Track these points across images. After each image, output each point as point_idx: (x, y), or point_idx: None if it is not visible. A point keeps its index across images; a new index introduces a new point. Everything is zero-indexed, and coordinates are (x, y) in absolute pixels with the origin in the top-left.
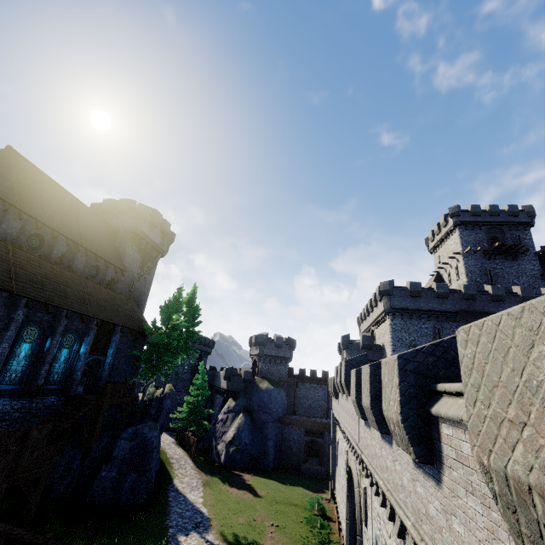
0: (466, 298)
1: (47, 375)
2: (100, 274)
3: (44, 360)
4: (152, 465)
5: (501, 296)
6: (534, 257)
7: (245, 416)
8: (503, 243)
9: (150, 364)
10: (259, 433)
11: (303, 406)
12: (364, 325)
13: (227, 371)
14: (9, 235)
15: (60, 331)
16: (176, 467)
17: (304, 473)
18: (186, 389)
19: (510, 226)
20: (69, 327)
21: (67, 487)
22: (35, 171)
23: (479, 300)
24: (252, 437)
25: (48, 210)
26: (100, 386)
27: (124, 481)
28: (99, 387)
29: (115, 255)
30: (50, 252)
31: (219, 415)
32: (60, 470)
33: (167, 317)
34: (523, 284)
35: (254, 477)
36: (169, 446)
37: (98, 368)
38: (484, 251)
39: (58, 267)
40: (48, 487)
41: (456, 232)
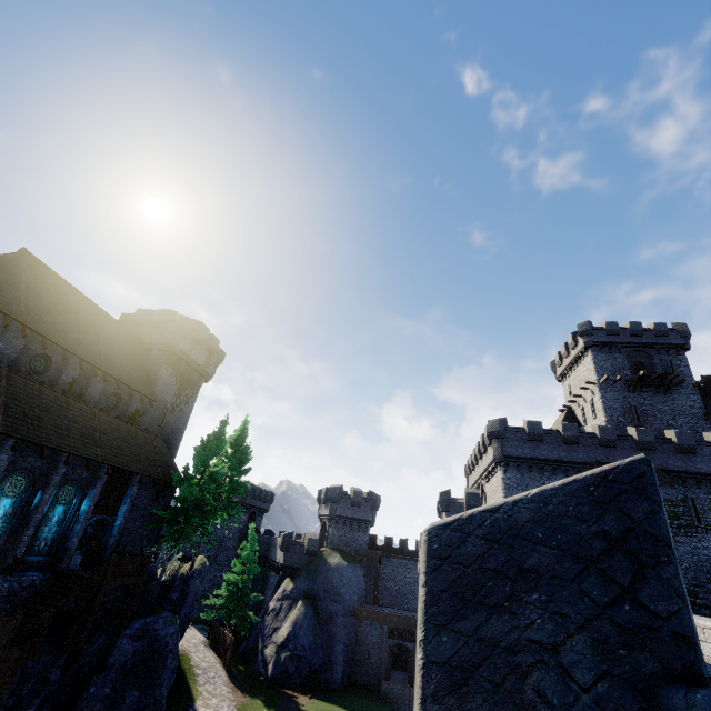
0: (603, 444)
1: (31, 542)
2: (120, 405)
3: (29, 522)
4: (164, 678)
5: (649, 443)
6: (693, 390)
7: (306, 606)
8: (650, 372)
9: (175, 527)
10: (323, 632)
11: (389, 592)
12: (472, 477)
13: (286, 538)
14: (7, 356)
15: (55, 482)
16: (202, 682)
17: (385, 695)
18: (229, 562)
19: (658, 348)
20: (69, 476)
21: (39, 709)
22: (52, 277)
23: (620, 447)
24: (313, 637)
25: (61, 325)
26: (104, 558)
27: (121, 702)
28: (102, 559)
29: (143, 380)
30: (58, 377)
31: (270, 603)
32: (31, 683)
33: (203, 463)
34: (681, 427)
35: (312, 700)
36: (197, 648)
37: (103, 532)
38: (627, 381)
39: (64, 397)
40: (11, 709)
41: (588, 356)
